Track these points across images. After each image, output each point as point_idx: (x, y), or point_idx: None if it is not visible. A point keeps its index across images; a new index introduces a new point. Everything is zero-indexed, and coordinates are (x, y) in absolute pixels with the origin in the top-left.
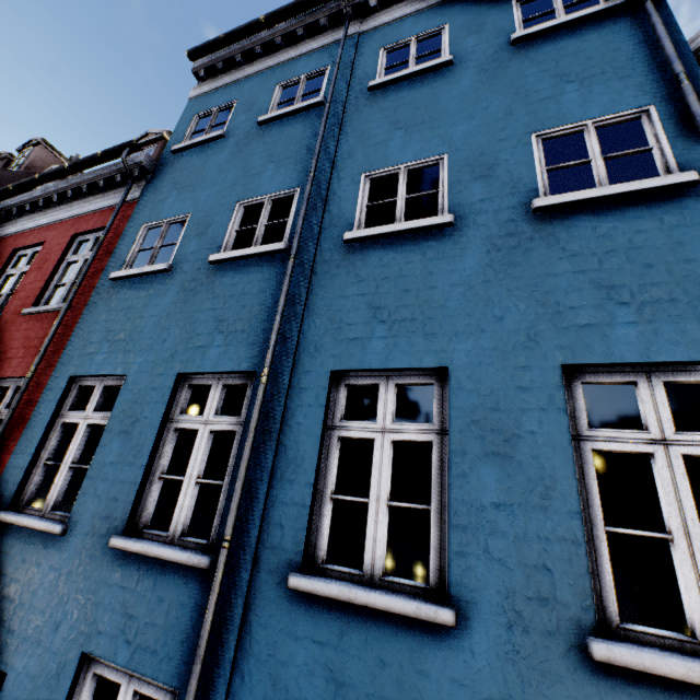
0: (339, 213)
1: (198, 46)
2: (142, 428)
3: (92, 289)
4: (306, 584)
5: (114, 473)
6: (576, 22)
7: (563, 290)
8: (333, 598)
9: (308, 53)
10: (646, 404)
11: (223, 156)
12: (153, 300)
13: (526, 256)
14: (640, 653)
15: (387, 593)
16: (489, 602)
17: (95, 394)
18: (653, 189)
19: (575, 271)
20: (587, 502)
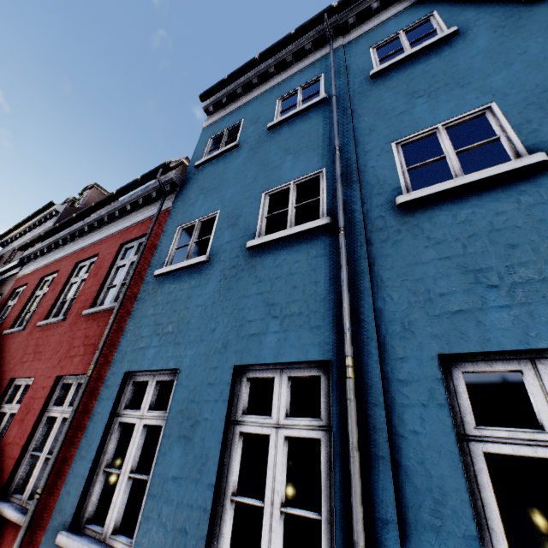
0: (378, 181)
1: (207, 90)
2: (203, 433)
3: (139, 287)
4: None
5: (178, 491)
6: None
7: None
8: None
9: (299, 71)
10: None
11: (240, 160)
12: (196, 290)
13: None
14: None
15: None
16: None
17: (149, 390)
18: None
19: None
20: None
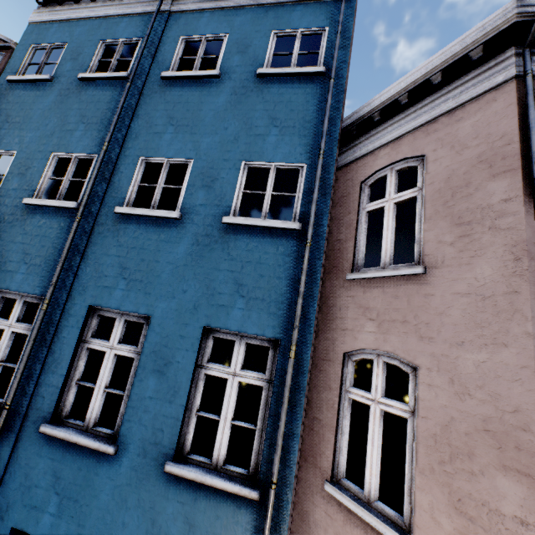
0: (119, 187)
1: None
2: None
3: None
4: (49, 431)
5: None
6: (296, 75)
7: (220, 281)
8: (61, 439)
9: (130, 15)
10: (235, 353)
11: (48, 102)
12: None
13: (210, 253)
14: (182, 469)
15: (89, 437)
16: (134, 444)
17: None
18: (280, 228)
19: (229, 270)
20: (193, 399)
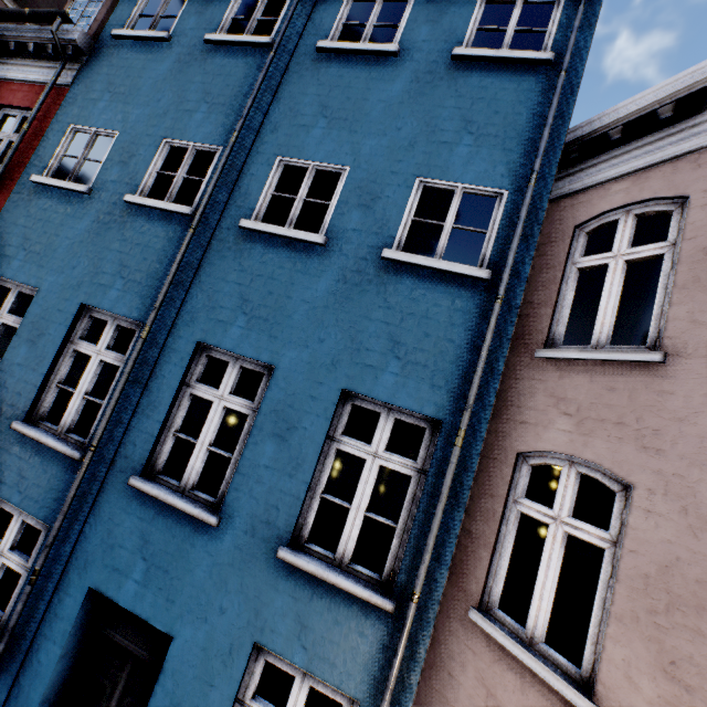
0: (246, 193)
1: None
2: (46, 342)
3: (13, 184)
4: (140, 485)
5: (20, 373)
6: (509, 61)
7: (369, 334)
8: (153, 497)
9: None
10: (379, 429)
11: (163, 70)
12: (70, 221)
13: (360, 296)
14: (299, 559)
15: (187, 501)
16: (241, 518)
17: (10, 297)
18: (461, 274)
19: (384, 322)
20: (319, 478)
